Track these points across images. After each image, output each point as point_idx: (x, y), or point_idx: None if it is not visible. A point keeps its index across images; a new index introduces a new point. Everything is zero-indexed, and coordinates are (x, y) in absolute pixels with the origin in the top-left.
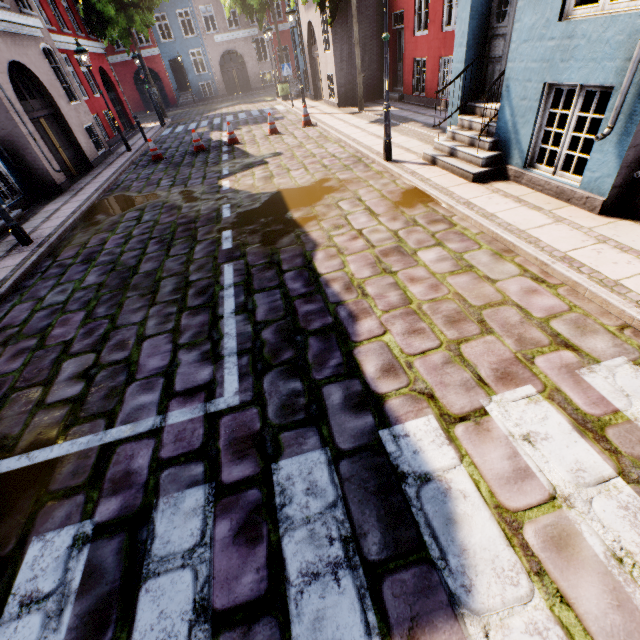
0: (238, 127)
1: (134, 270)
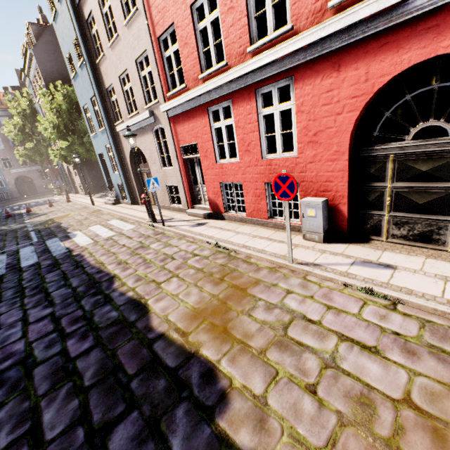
0: (31, 207)
1: None
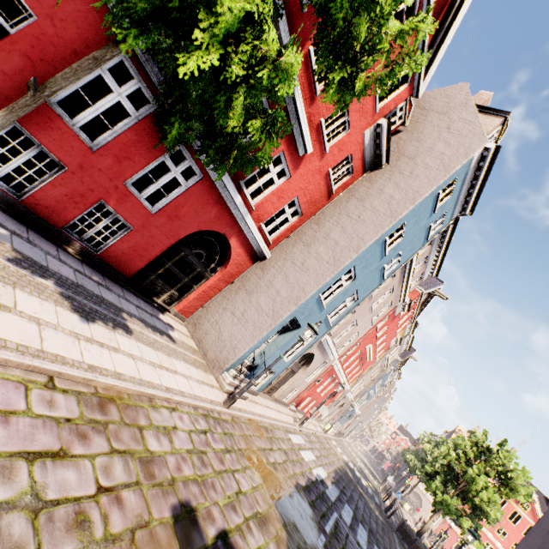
0: None
1: None
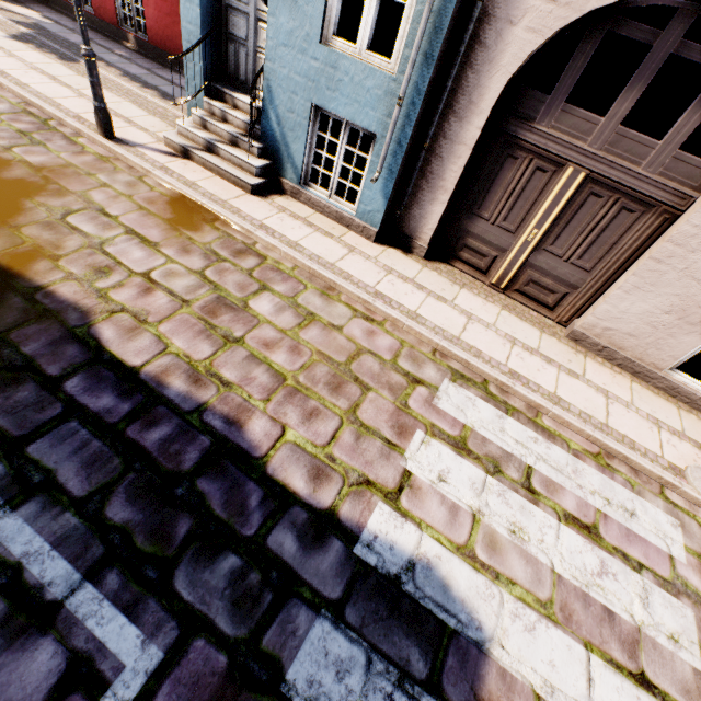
0: None
1: None
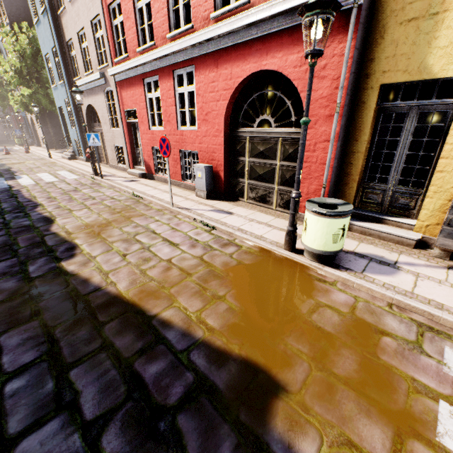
0: None
1: None
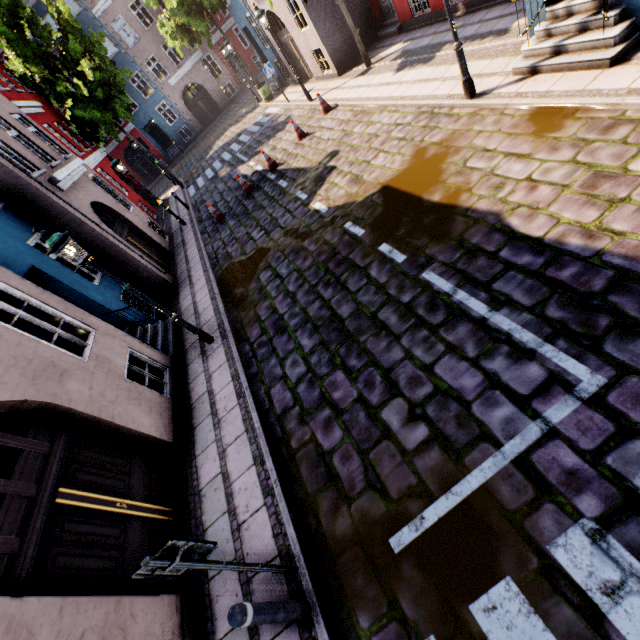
0: (256, 151)
1: (337, 318)
